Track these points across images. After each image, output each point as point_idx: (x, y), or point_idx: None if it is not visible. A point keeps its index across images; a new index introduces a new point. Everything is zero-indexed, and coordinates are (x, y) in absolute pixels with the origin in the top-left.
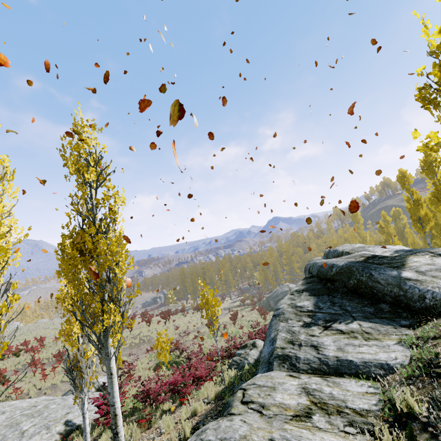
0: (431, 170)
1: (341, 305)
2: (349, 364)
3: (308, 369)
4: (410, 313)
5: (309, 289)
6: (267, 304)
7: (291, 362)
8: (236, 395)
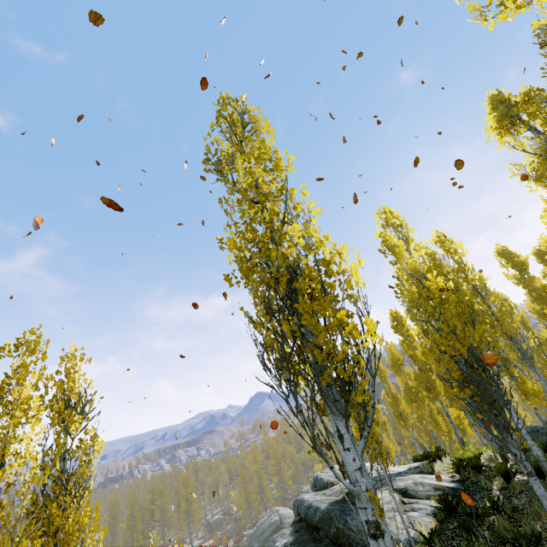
0: (398, 368)
1: None
2: None
3: None
4: None
5: (297, 542)
6: None
7: None
8: None
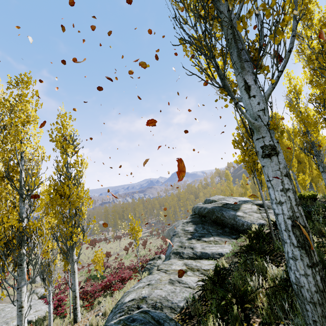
0: None
1: (207, 229)
2: (206, 254)
3: (187, 257)
4: (237, 232)
5: (192, 221)
6: (168, 234)
7: (180, 255)
8: (154, 268)
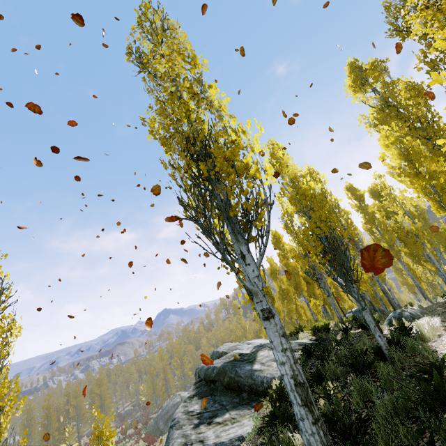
0: (275, 276)
1: (220, 401)
2: (222, 445)
3: None
4: (258, 396)
5: (198, 393)
6: (155, 427)
7: None
8: None
